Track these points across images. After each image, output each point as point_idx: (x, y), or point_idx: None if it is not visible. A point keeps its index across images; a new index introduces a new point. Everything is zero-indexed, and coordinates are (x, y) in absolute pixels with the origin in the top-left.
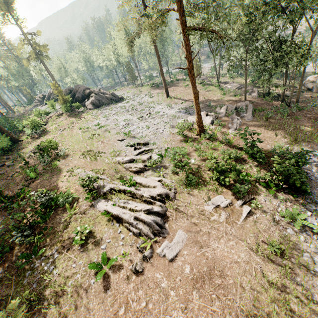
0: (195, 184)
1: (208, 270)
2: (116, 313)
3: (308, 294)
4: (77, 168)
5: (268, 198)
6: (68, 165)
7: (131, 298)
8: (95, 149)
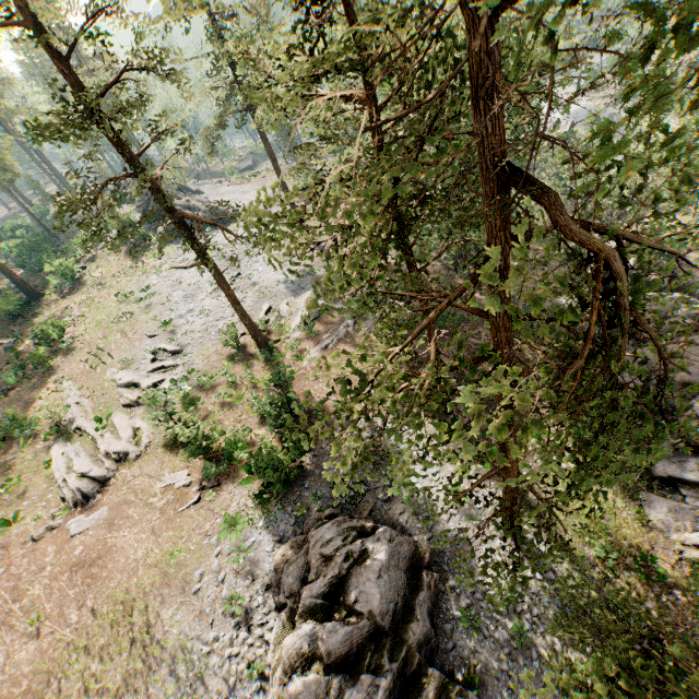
0: (177, 445)
1: (96, 558)
2: None
3: (160, 607)
4: (69, 379)
5: (239, 489)
6: (64, 369)
7: (16, 563)
8: (108, 347)
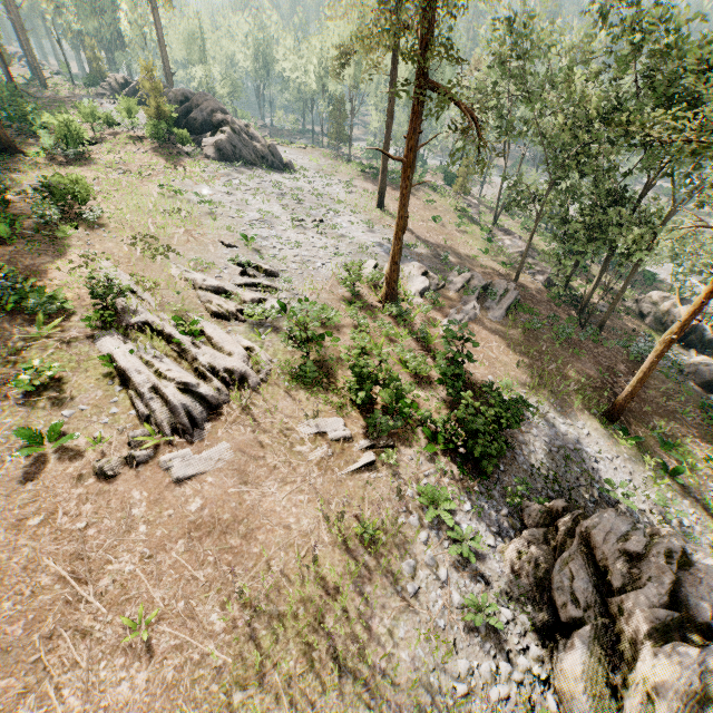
0: (311, 383)
1: (231, 520)
2: (22, 520)
3: (367, 614)
4: (106, 258)
5: (420, 456)
6: (92, 244)
7: (65, 510)
8: (164, 239)
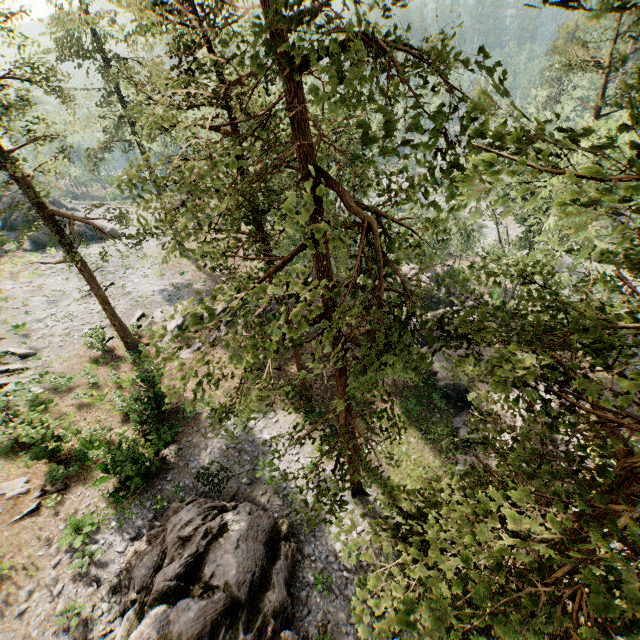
0: (16, 451)
1: None
2: None
3: None
4: None
5: (90, 490)
6: None
7: None
8: None
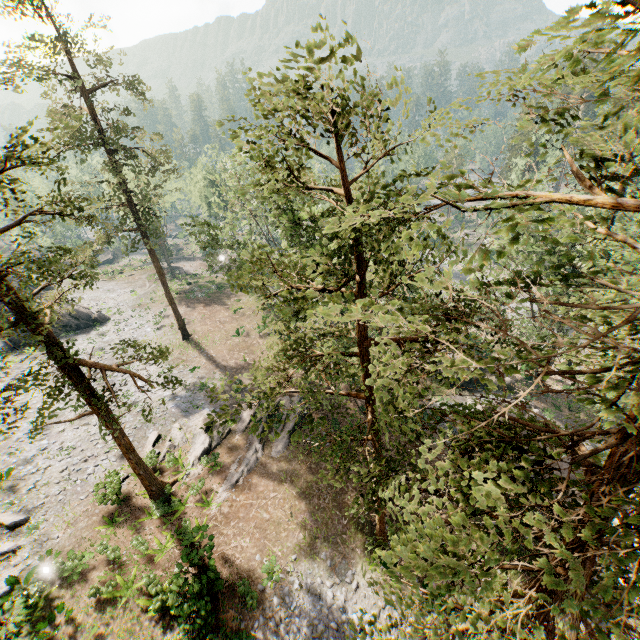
0: None
1: None
2: None
3: None
4: None
5: None
6: None
7: None
8: None
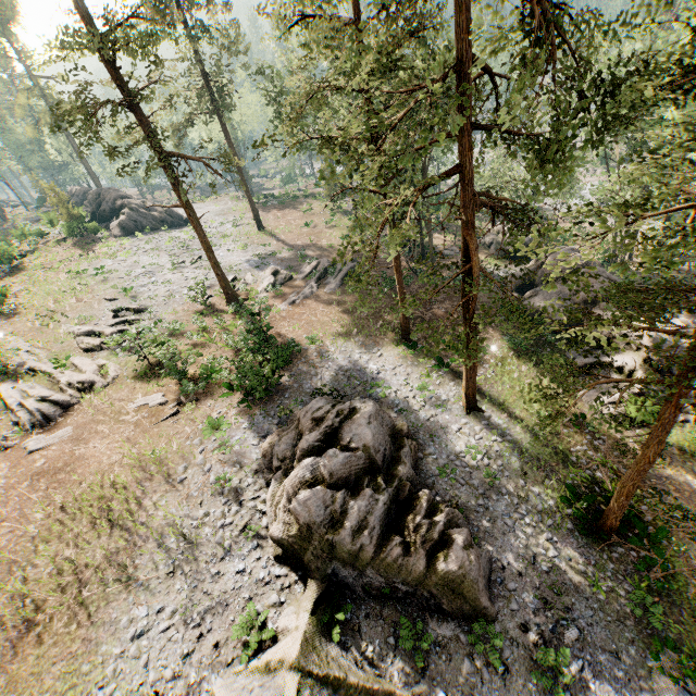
0: (148, 376)
1: (62, 466)
2: None
3: (142, 497)
4: (15, 335)
5: (218, 403)
6: (8, 329)
7: None
8: (61, 310)
